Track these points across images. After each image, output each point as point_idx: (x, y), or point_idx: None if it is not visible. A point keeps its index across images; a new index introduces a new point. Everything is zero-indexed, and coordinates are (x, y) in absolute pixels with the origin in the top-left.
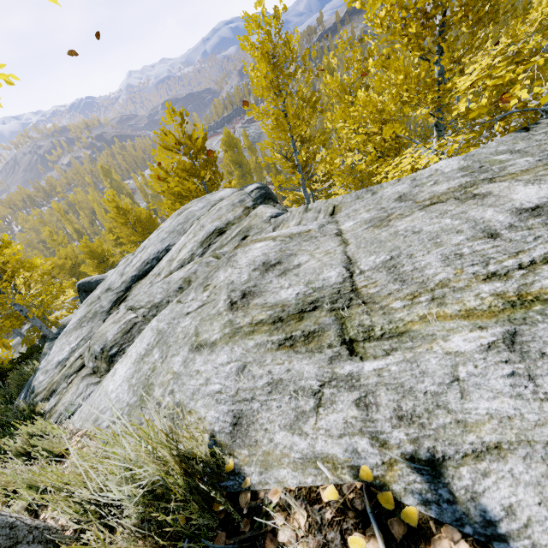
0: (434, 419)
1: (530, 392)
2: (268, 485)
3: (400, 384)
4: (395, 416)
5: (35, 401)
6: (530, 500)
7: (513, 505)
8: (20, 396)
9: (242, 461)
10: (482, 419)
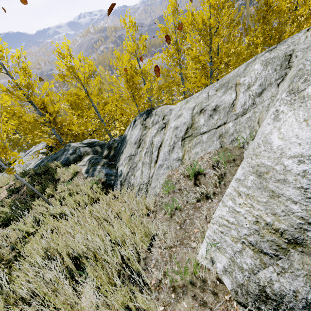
0: None
1: None
2: None
3: None
4: None
5: None
6: None
7: None
8: None
9: None
10: None
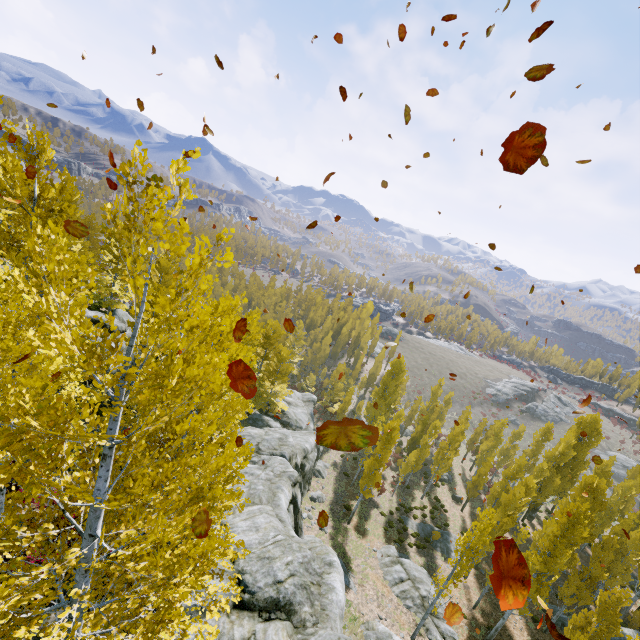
0: None
1: None
2: None
3: None
4: None
5: None
6: None
7: None
8: None
9: None
10: None
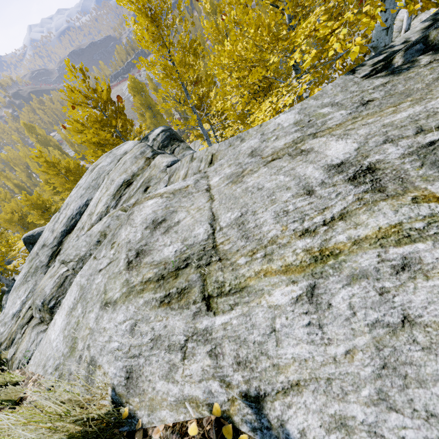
0: (259, 364)
1: (319, 338)
2: (154, 424)
3: (237, 337)
4: (235, 362)
5: (0, 350)
6: (315, 424)
7: (305, 429)
8: None
9: (135, 407)
10: (289, 362)
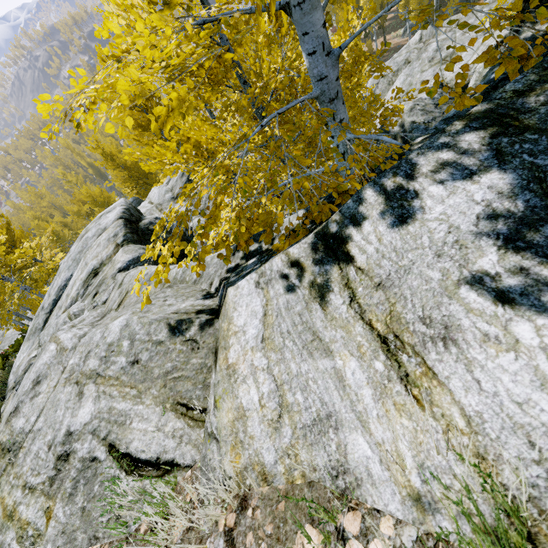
0: None
1: None
2: None
3: None
4: None
5: (7, 395)
6: None
7: None
8: None
9: None
10: None
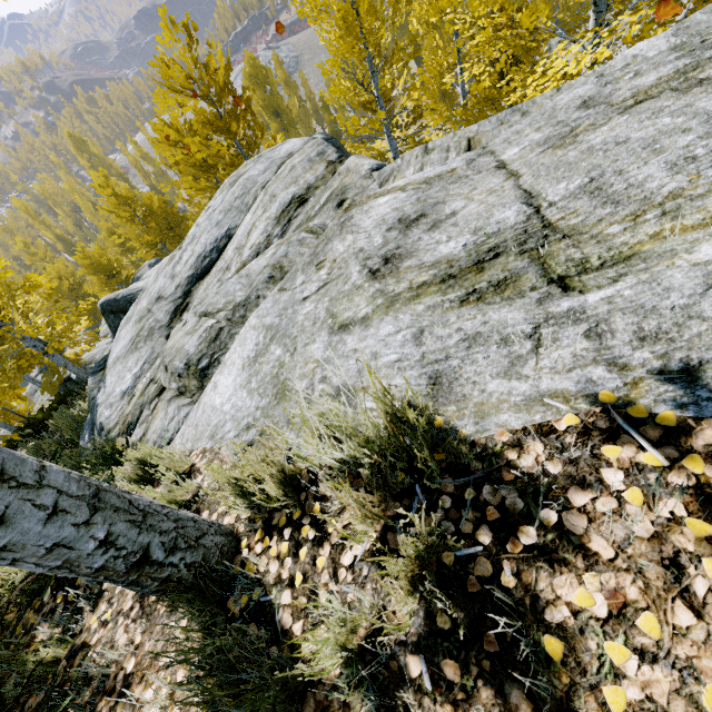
0: (686, 331)
1: None
2: (488, 432)
3: (639, 306)
4: (635, 339)
5: (110, 437)
6: None
7: None
8: (82, 438)
9: (451, 417)
10: None
